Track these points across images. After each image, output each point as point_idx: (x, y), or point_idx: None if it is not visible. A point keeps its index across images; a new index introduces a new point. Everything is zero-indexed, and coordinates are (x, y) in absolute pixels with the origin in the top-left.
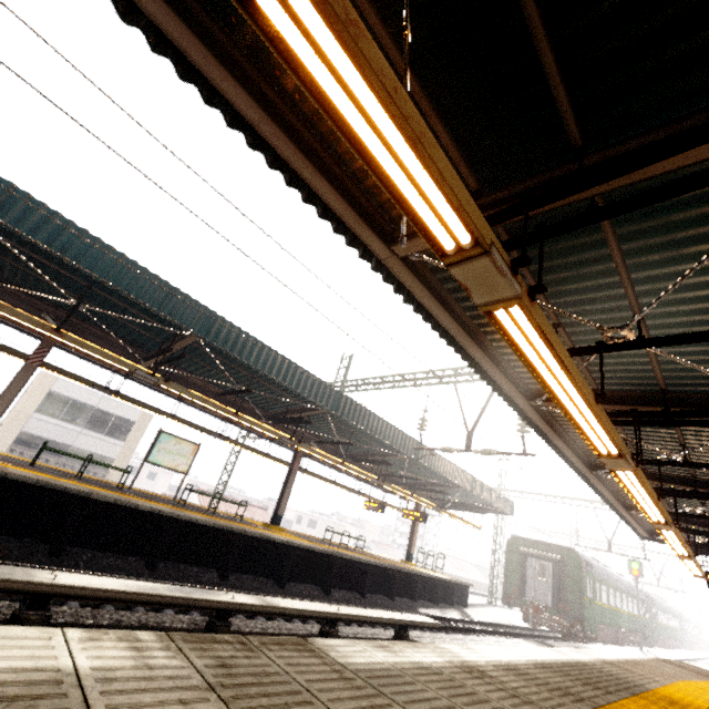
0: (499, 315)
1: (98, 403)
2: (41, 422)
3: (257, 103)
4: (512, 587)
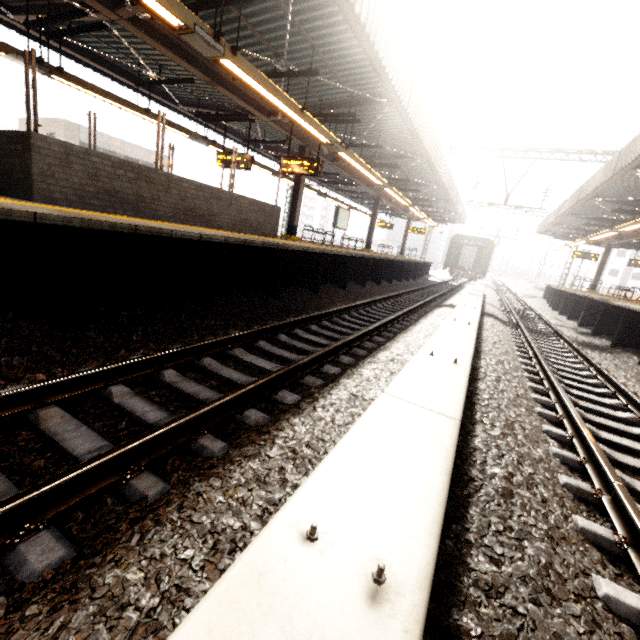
0: None
1: (123, 150)
2: None
3: None
4: (450, 261)
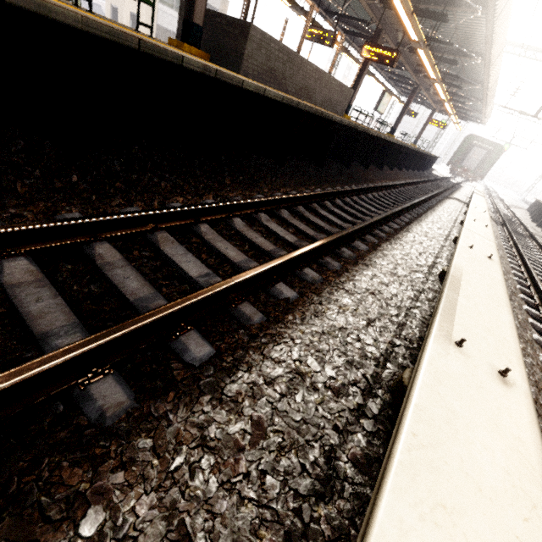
0: None
1: None
2: (165, 14)
3: None
4: (455, 159)
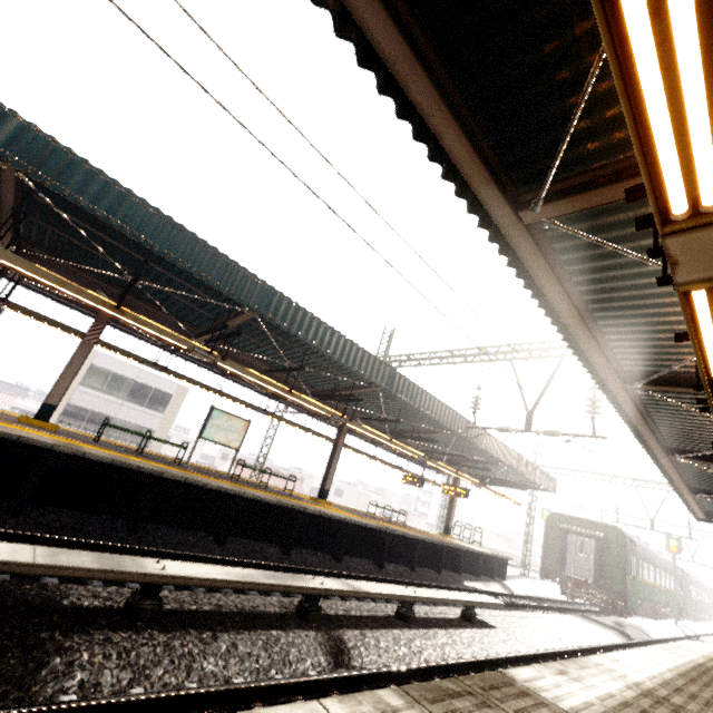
0: (698, 295)
1: (136, 377)
2: (85, 395)
3: (401, 31)
4: (551, 562)
